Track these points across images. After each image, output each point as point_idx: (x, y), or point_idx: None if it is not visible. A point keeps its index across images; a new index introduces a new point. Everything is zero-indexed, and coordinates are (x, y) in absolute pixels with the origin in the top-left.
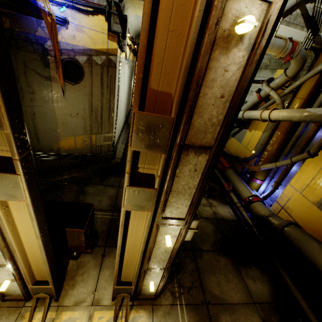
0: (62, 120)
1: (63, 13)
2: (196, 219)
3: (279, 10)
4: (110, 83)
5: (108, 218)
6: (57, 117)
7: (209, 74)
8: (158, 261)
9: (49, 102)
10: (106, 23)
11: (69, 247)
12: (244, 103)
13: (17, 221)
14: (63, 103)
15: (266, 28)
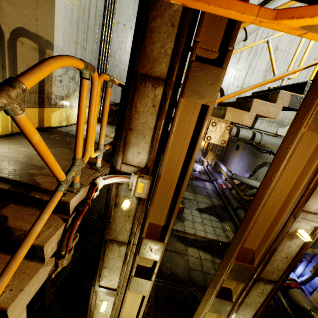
0: None
1: None
2: None
3: None
4: None
5: (155, 283)
6: None
7: (279, 247)
8: None
9: None
10: None
11: None
12: None
13: (127, 301)
14: None
15: (315, 236)
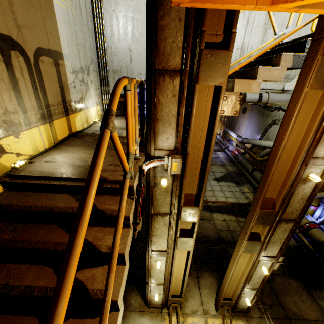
0: None
1: None
2: (282, 255)
3: None
4: None
5: None
6: None
7: (295, 192)
8: (253, 283)
9: None
10: None
11: None
12: None
13: (175, 258)
14: None
15: None
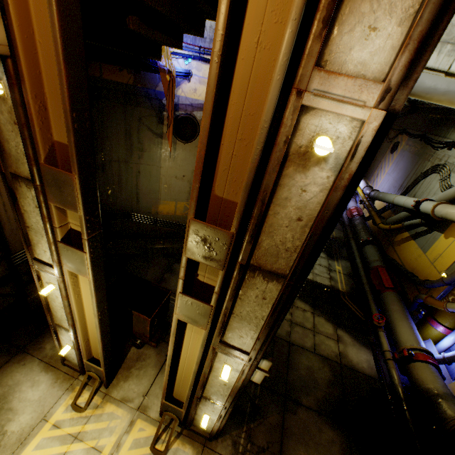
0: (165, 181)
1: (188, 65)
2: (268, 358)
3: (382, 127)
4: None
5: None
6: (161, 178)
7: (280, 191)
8: (215, 392)
9: (155, 161)
10: None
11: (134, 332)
12: (446, 188)
13: (83, 292)
14: (170, 163)
15: (356, 151)
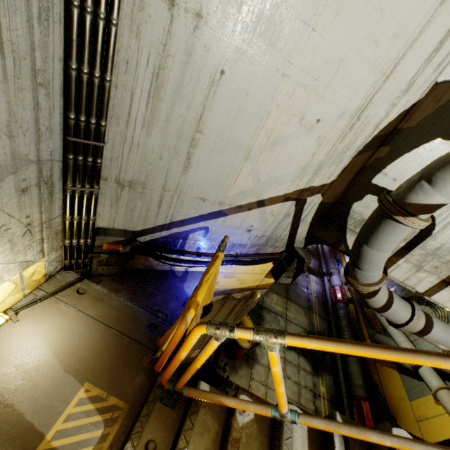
0: None
1: None
2: None
3: None
4: (243, 310)
5: None
6: None
7: None
8: None
9: None
10: (272, 264)
11: None
12: None
13: None
14: None
15: None
